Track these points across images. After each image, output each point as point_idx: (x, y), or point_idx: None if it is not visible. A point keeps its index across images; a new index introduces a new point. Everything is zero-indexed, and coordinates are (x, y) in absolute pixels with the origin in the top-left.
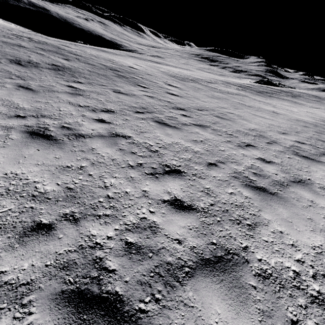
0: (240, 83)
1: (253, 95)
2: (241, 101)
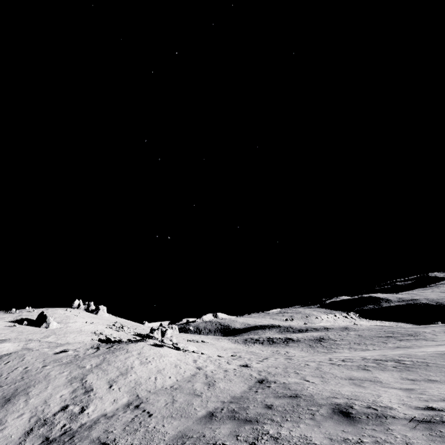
0: None
1: None
2: None
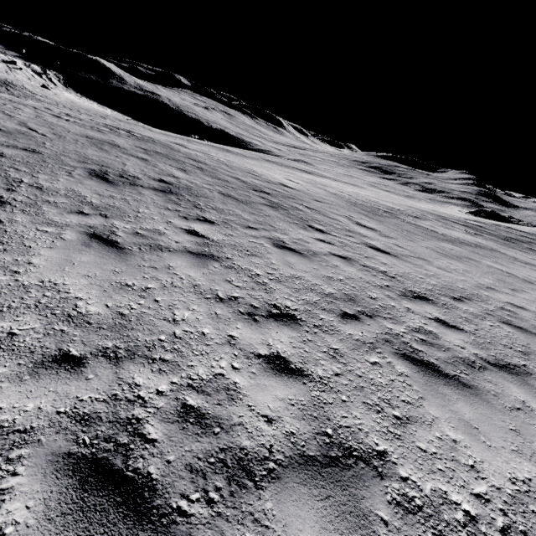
0: (460, 217)
1: (503, 248)
2: (500, 264)
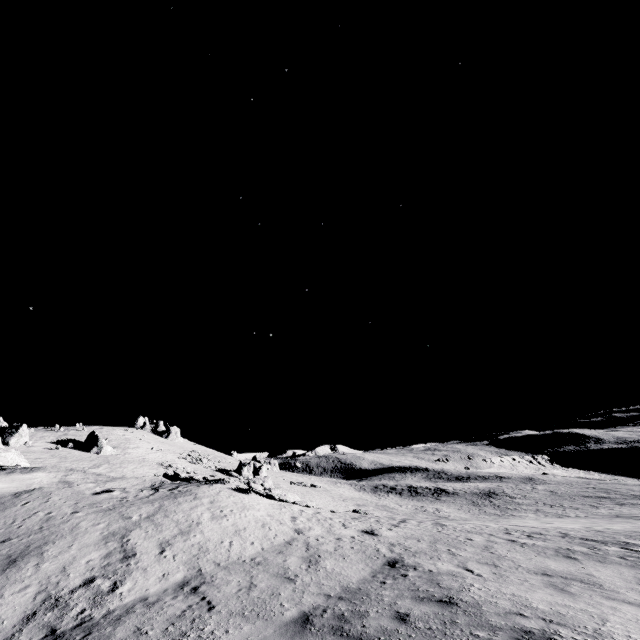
0: None
1: None
2: None
